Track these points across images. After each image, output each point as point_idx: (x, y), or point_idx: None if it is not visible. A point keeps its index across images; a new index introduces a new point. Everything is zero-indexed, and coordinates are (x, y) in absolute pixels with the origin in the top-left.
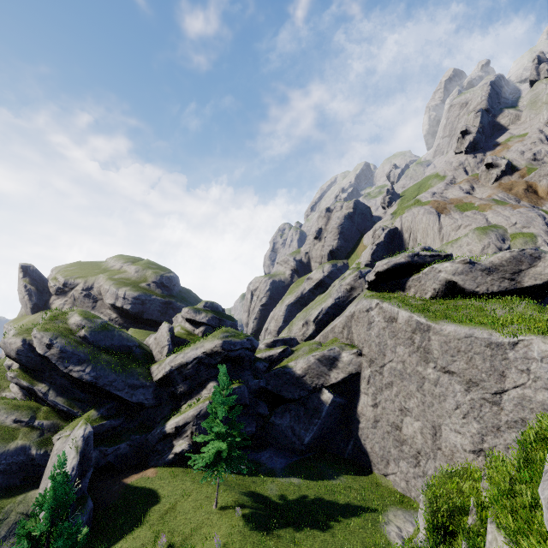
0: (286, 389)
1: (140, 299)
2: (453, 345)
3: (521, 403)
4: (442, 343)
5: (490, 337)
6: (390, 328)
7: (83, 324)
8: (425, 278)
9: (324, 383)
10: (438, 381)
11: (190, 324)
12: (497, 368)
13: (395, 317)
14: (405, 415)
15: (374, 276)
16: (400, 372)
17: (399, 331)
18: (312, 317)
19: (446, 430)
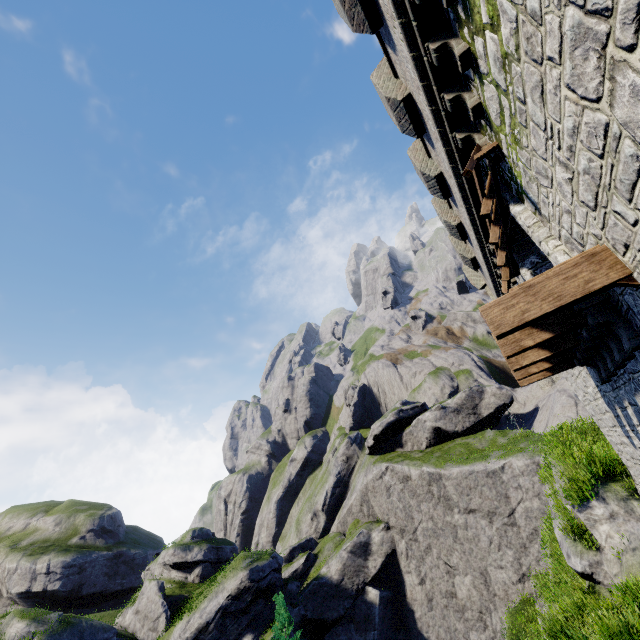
0: (328, 607)
1: (76, 564)
2: (464, 485)
3: (528, 516)
4: (456, 486)
5: (486, 468)
6: (408, 487)
7: (32, 631)
8: (416, 430)
9: (365, 578)
10: (467, 523)
11: (178, 570)
12: (501, 492)
13: (408, 475)
14: (454, 576)
15: (373, 440)
16: (432, 529)
17: (417, 488)
18: (319, 505)
19: (492, 570)
